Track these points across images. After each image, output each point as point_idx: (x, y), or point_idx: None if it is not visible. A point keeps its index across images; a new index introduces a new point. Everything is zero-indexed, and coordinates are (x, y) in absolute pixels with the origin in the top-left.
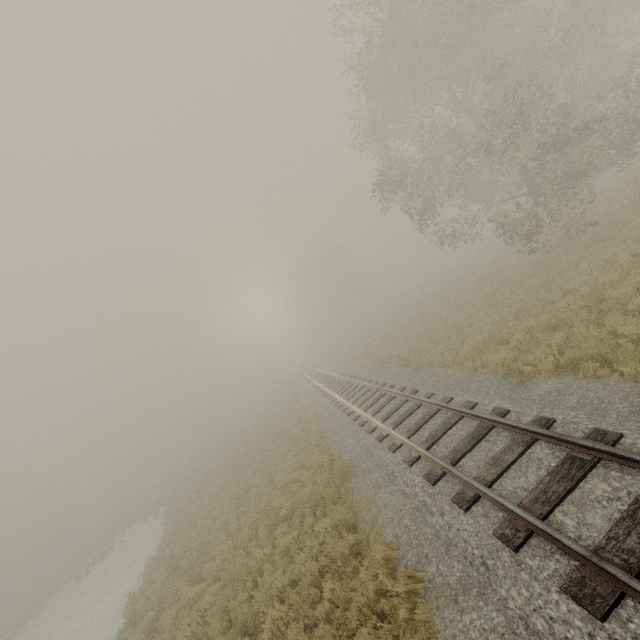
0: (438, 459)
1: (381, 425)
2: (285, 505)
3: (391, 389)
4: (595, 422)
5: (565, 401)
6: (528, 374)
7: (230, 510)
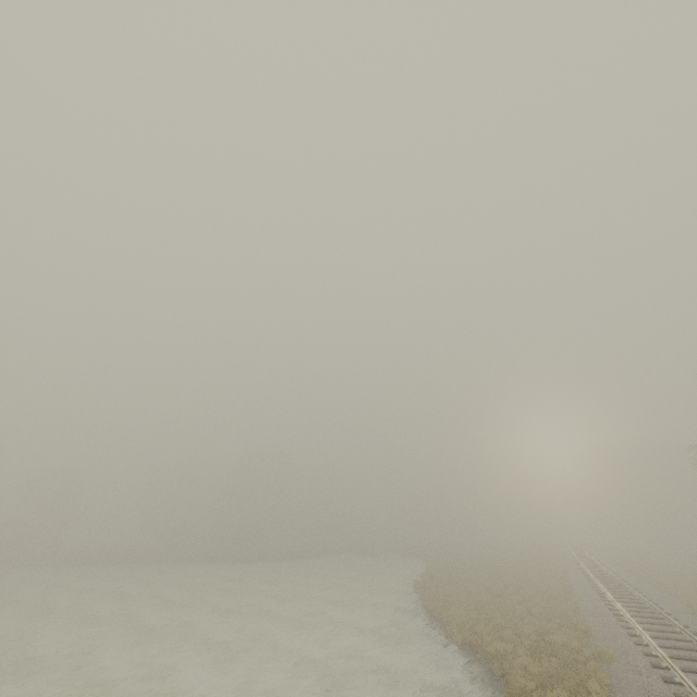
0: (615, 600)
1: (603, 588)
2: (528, 587)
3: (627, 584)
4: (680, 618)
5: (689, 618)
6: (694, 610)
7: (488, 576)
